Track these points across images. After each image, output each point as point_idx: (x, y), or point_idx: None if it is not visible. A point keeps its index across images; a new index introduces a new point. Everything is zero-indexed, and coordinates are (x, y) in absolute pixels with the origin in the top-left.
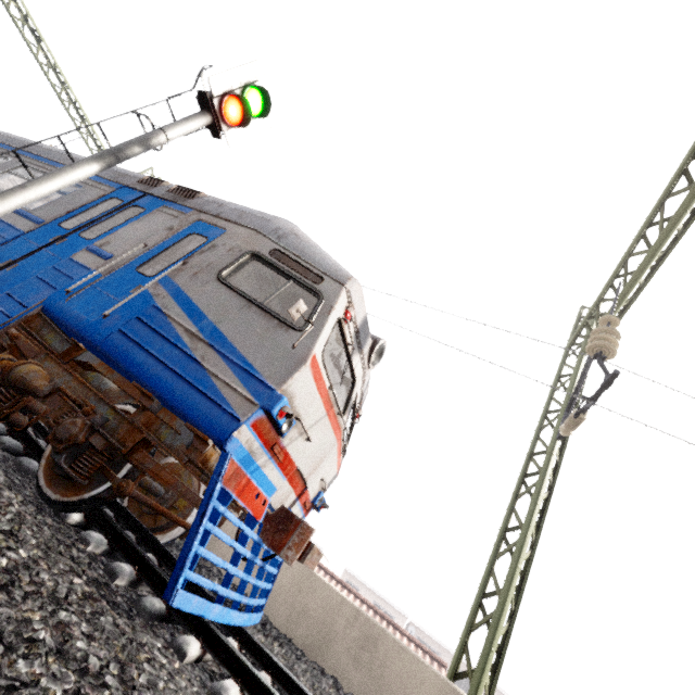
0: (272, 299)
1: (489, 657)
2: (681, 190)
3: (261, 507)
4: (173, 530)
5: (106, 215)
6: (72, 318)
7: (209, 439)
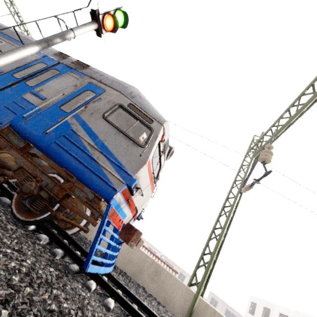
0: (129, 129)
1: (205, 279)
2: (309, 93)
3: (120, 224)
4: (74, 228)
5: (39, 72)
6: (28, 132)
7: (102, 198)
